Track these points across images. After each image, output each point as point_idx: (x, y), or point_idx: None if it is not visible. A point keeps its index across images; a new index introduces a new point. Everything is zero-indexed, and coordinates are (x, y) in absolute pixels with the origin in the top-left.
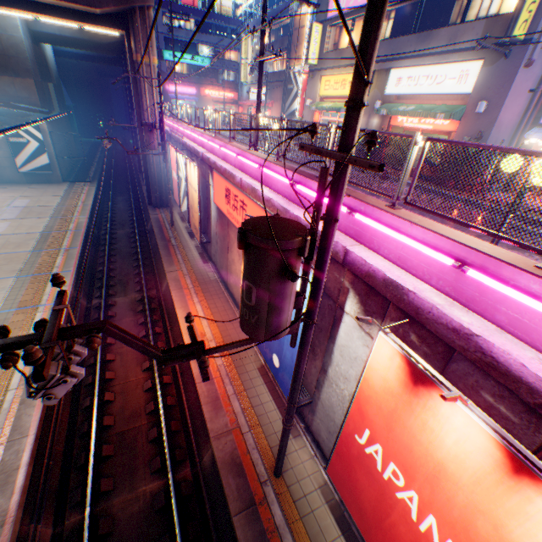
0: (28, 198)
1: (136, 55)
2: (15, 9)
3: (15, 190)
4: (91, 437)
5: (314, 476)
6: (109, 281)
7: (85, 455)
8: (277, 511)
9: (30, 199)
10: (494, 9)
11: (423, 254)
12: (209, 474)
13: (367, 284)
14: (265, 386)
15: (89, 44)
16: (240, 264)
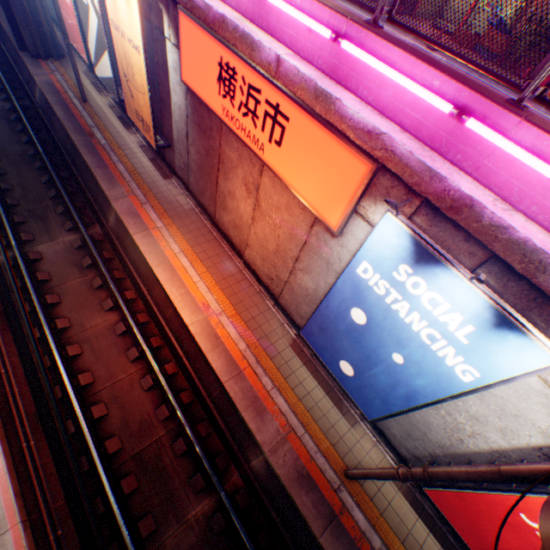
0: None
1: None
2: None
3: None
4: (97, 472)
5: (382, 465)
6: (11, 215)
7: (101, 501)
8: (359, 516)
9: None
10: None
11: None
12: (265, 479)
13: None
14: (305, 369)
15: None
16: (248, 205)
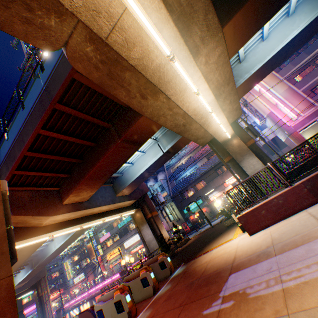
0: None
1: (42, 292)
2: None
3: None
4: None
5: None
6: None
7: None
8: None
9: None
10: (134, 226)
11: None
12: None
13: None
14: None
15: None
16: None
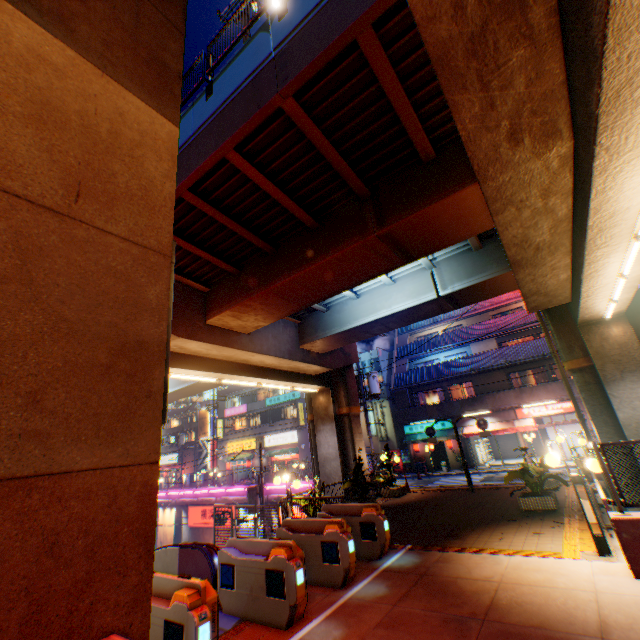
0: None
1: None
2: None
3: None
4: None
5: None
6: None
7: None
8: None
9: None
10: (294, 414)
11: (284, 488)
12: None
13: (275, 502)
14: None
15: None
16: None
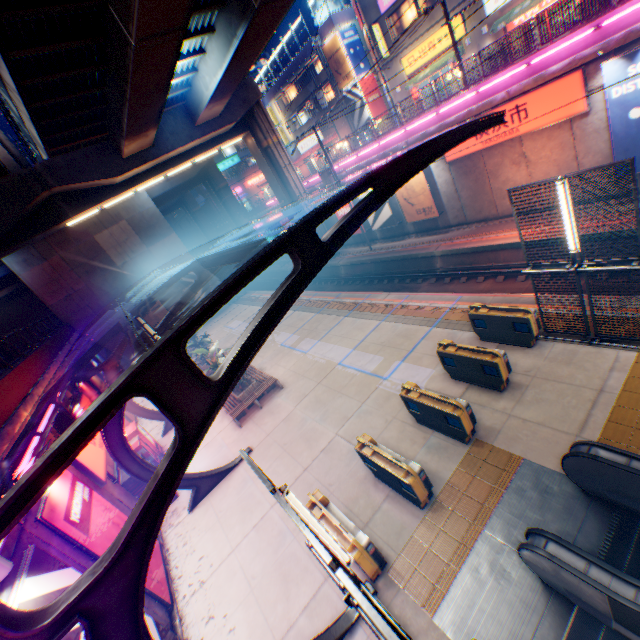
0: (232, 321)
1: (266, 142)
2: (185, 163)
3: (211, 328)
4: None
5: None
6: None
7: None
8: None
9: (234, 320)
10: None
11: None
12: None
13: None
14: None
15: (180, 188)
16: (521, 171)
